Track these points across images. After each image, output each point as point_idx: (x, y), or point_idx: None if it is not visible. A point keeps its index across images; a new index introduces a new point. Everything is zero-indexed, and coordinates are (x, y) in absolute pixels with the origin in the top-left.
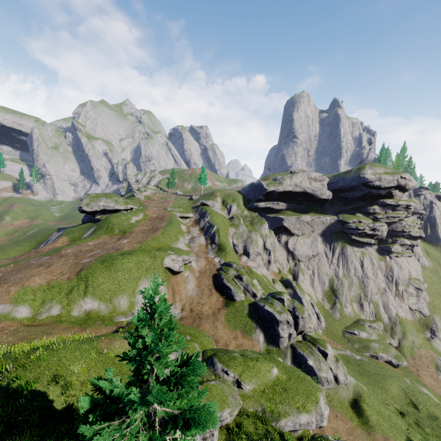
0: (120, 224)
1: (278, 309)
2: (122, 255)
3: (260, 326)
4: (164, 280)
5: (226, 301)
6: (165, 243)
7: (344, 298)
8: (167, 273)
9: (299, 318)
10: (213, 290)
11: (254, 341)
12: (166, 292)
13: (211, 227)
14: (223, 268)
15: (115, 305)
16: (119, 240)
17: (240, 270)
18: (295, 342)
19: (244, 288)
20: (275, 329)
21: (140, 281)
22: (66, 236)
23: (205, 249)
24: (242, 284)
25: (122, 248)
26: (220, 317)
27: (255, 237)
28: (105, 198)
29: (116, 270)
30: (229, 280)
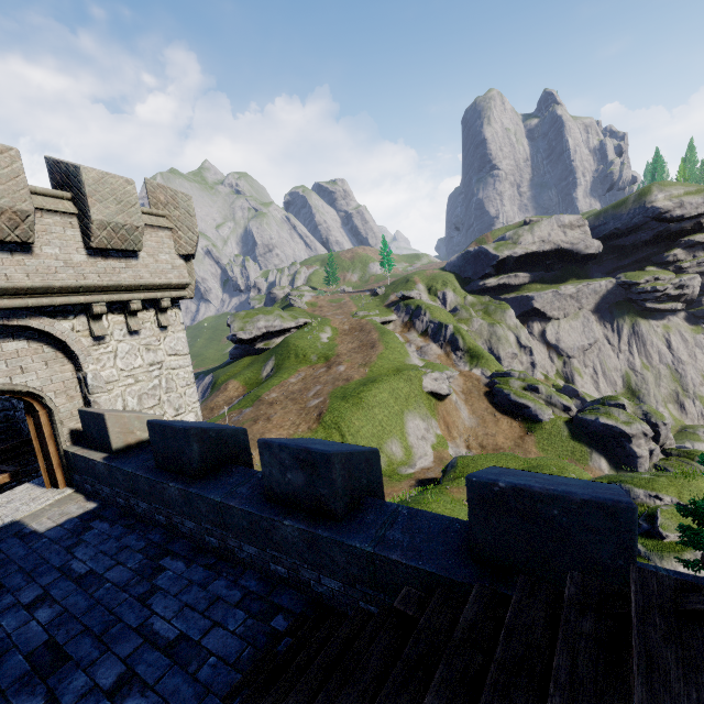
0: (313, 348)
1: (622, 420)
2: (364, 385)
3: (597, 449)
4: (430, 411)
5: (525, 425)
6: (397, 361)
7: (653, 400)
8: (430, 400)
9: (659, 425)
10: (496, 414)
11: (595, 471)
12: (437, 427)
13: (442, 327)
14: (497, 381)
15: (388, 454)
16: (330, 368)
17: (528, 378)
18: (661, 461)
19: (546, 402)
20: (626, 447)
21: (404, 417)
22: (235, 379)
23: (449, 361)
24: (540, 398)
25: (350, 377)
26: (529, 447)
27: (503, 332)
28: (262, 316)
29: (369, 406)
30: (520, 394)
